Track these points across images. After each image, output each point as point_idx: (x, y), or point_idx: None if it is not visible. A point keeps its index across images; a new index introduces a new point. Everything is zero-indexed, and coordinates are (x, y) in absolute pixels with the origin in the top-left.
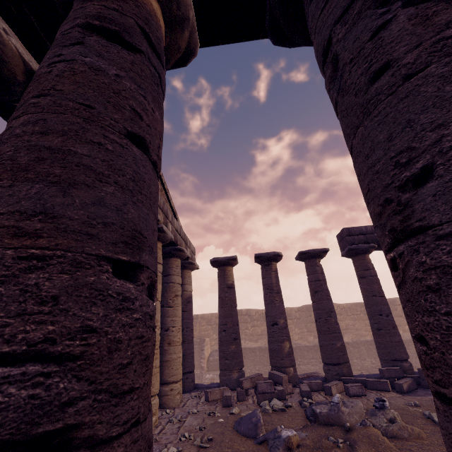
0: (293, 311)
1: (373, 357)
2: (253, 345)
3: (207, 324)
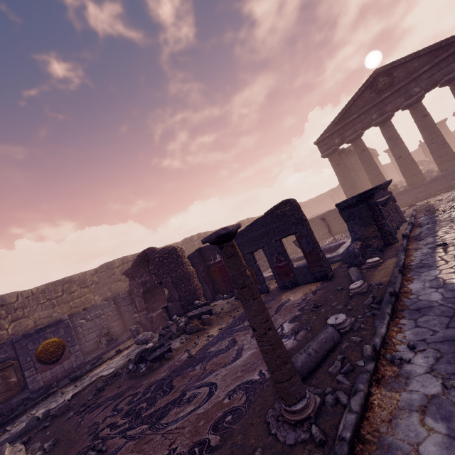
0: None
1: None
2: None
3: None
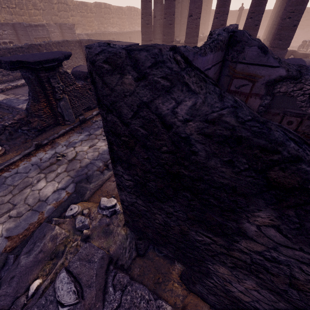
0: (93, 7)
1: (138, 39)
2: (76, 32)
3: (35, 8)
